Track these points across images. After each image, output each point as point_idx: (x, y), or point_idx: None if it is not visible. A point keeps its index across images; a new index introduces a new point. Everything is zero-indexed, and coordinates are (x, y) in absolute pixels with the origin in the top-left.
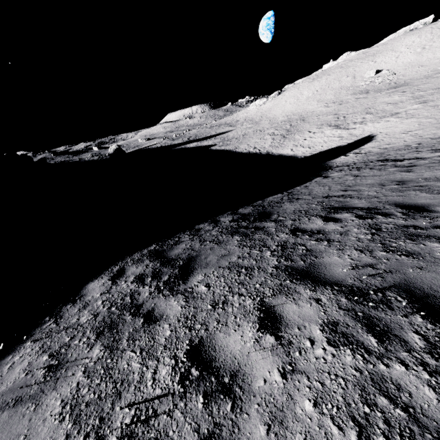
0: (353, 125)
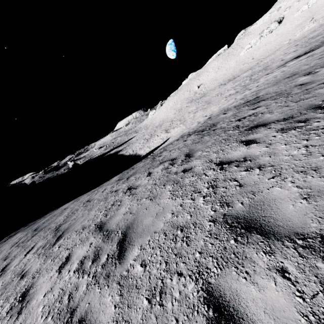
0: (171, 129)
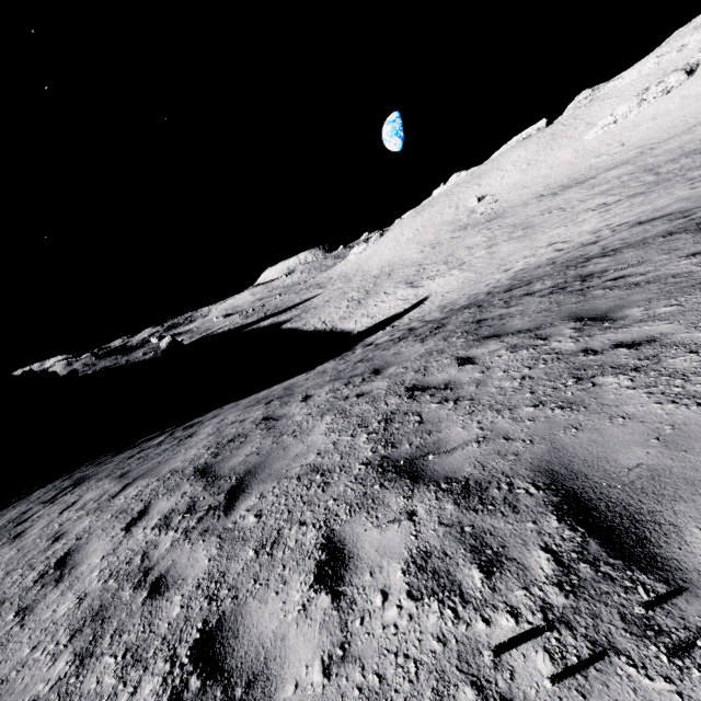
0: (424, 281)
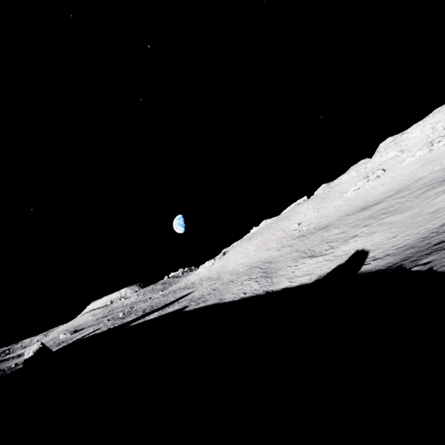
0: (326, 251)
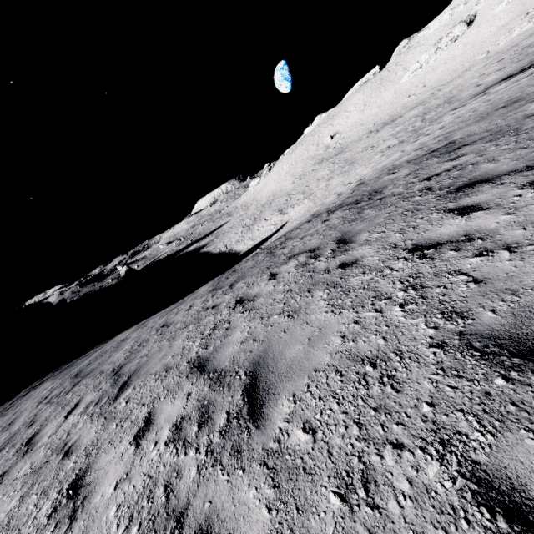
0: (288, 209)
